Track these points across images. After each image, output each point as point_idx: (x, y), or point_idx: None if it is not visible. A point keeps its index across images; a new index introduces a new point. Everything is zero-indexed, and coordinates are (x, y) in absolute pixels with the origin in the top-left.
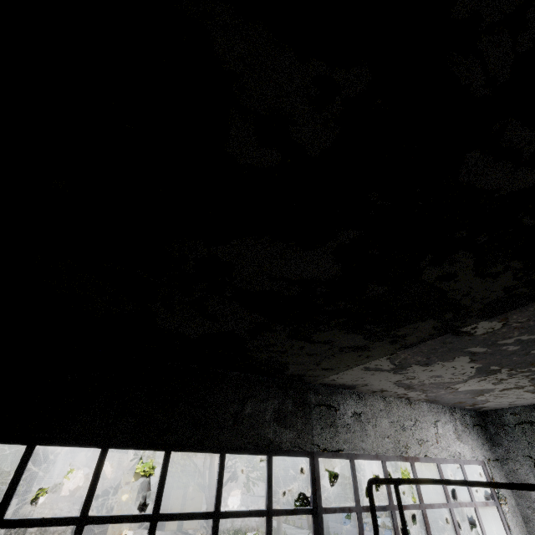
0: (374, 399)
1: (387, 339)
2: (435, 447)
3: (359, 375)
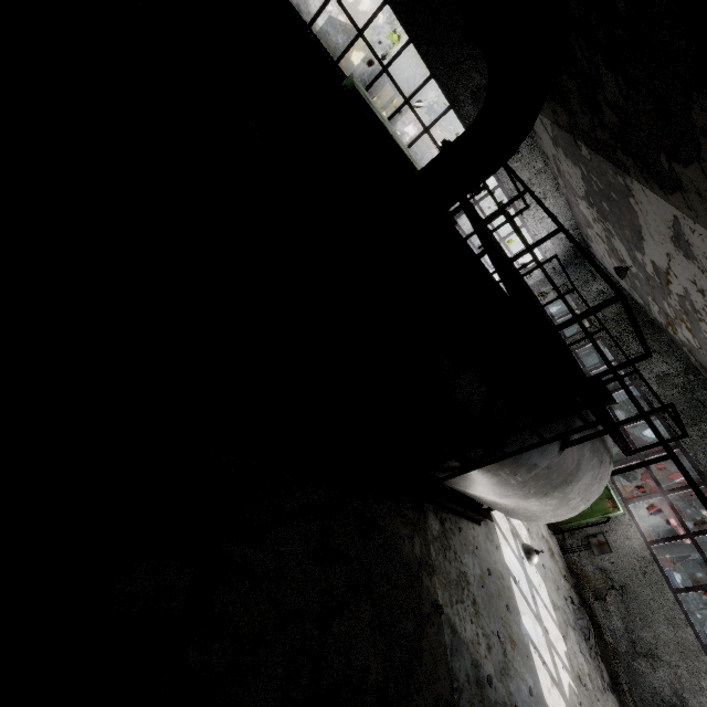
0: (539, 157)
1: (551, 106)
2: (533, 220)
3: (538, 123)
